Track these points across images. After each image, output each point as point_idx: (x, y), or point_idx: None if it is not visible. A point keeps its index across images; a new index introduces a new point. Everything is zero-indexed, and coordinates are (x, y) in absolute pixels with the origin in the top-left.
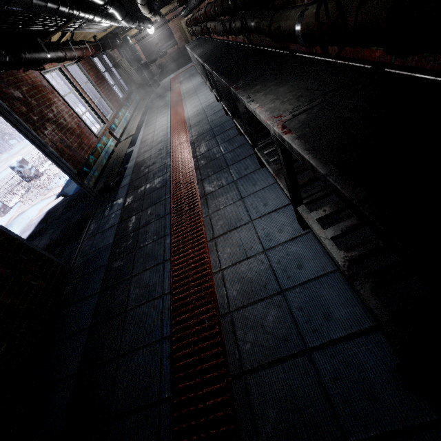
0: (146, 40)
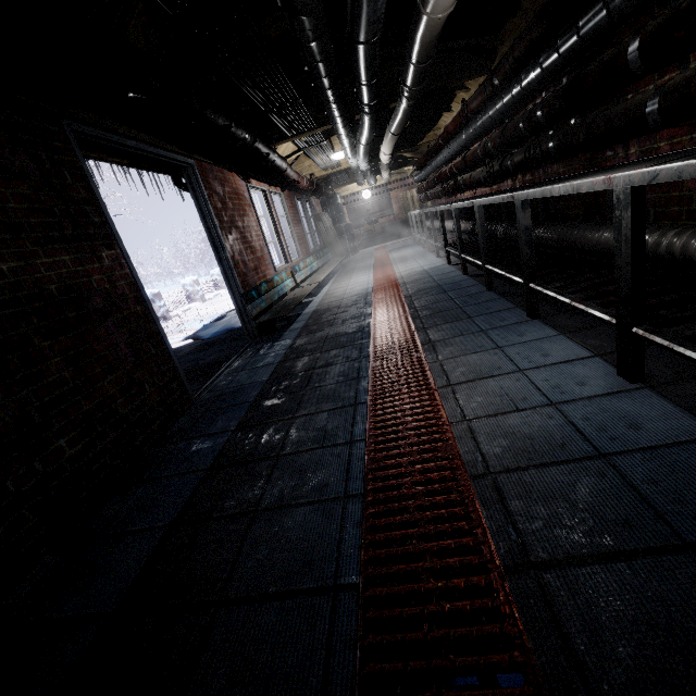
0: (357, 203)
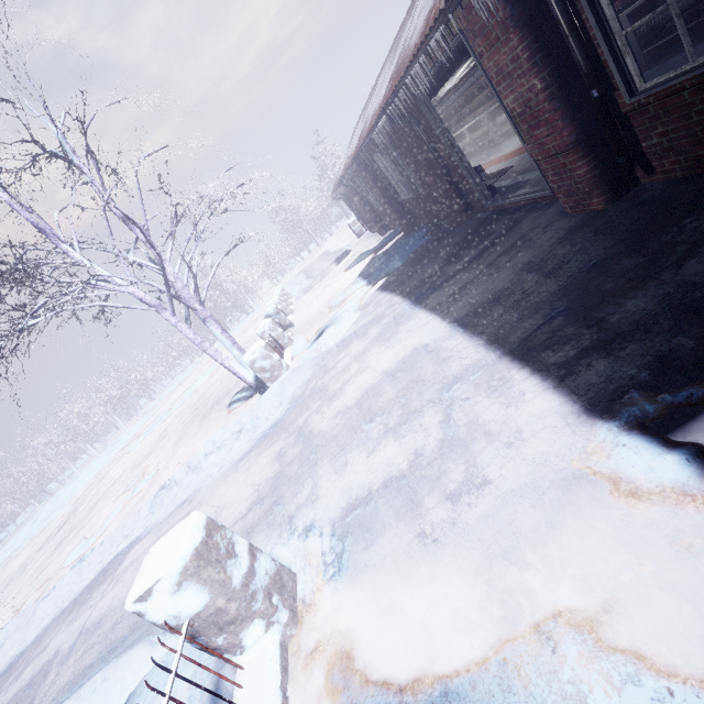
0: None
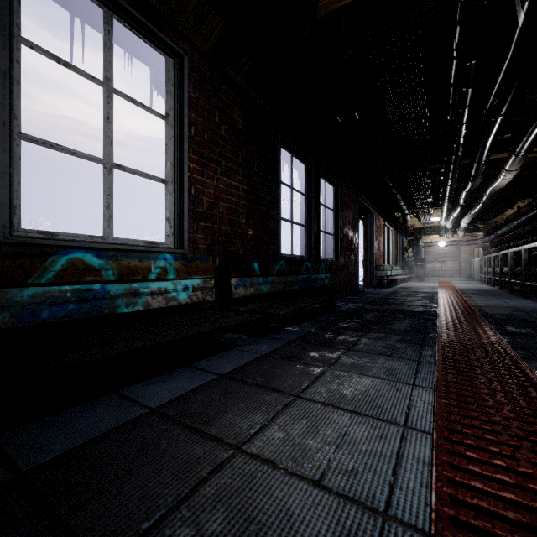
0: (433, 248)
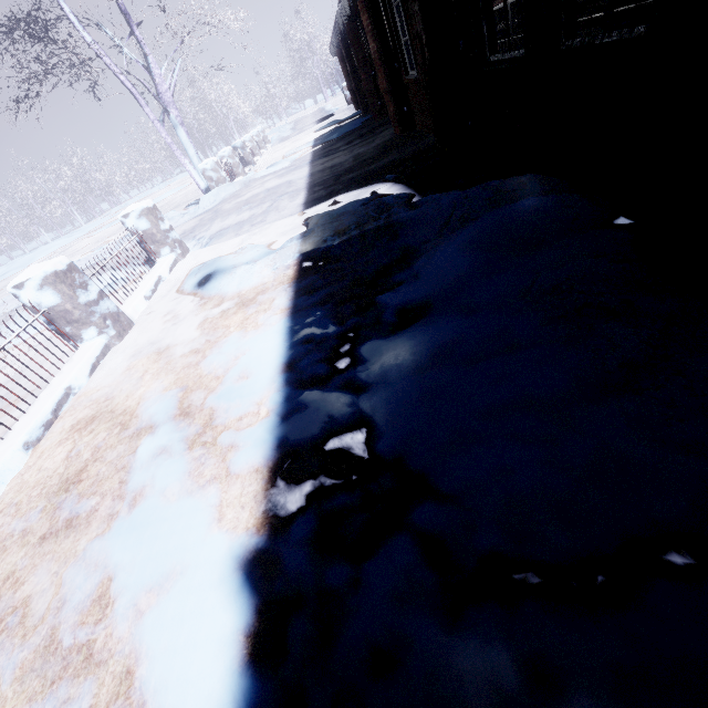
0: None
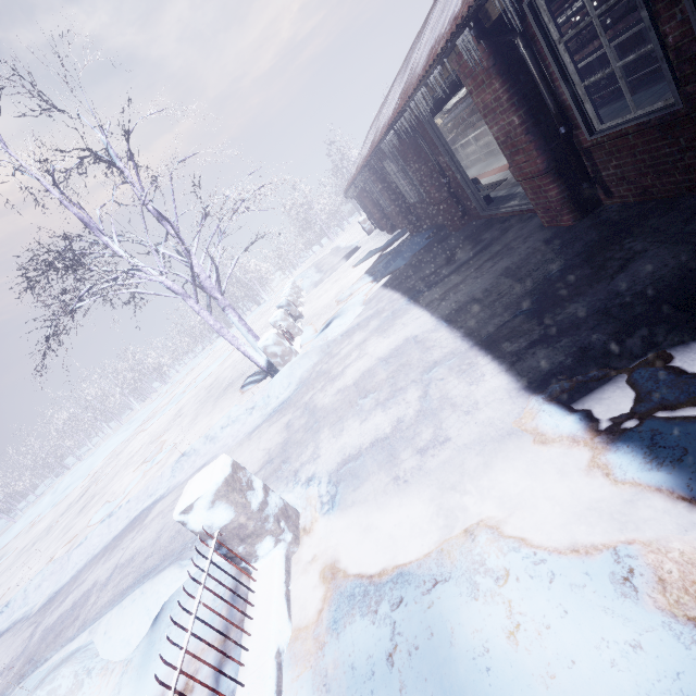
0: None
